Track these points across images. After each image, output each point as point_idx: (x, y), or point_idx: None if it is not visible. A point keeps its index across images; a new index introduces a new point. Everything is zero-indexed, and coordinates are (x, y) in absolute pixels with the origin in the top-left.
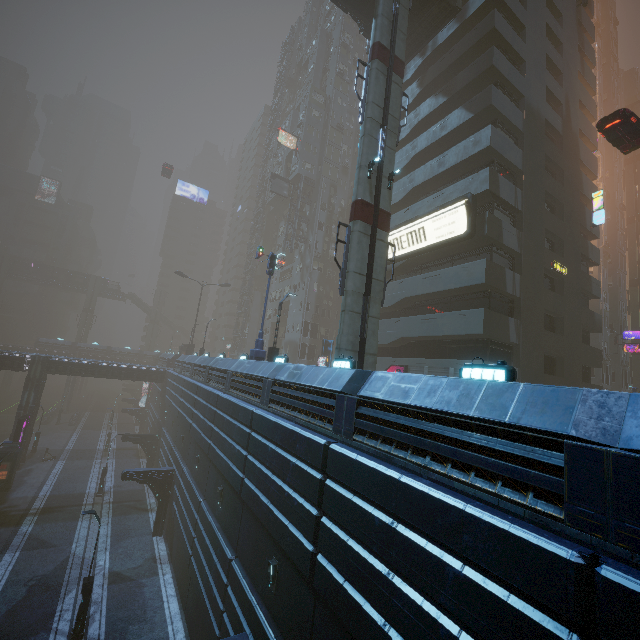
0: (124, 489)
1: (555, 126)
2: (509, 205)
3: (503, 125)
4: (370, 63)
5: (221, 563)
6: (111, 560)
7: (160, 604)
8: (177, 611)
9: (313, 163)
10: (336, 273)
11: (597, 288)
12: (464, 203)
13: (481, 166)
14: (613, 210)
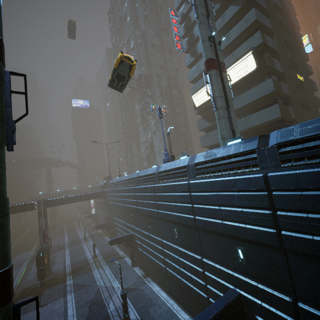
0: (105, 252)
1: (278, 5)
2: (272, 49)
3: (257, 8)
4: None
5: (194, 263)
6: (120, 283)
7: (156, 295)
8: (166, 296)
9: (145, 67)
10: (172, 120)
11: (315, 85)
12: (251, 53)
13: (251, 33)
14: None
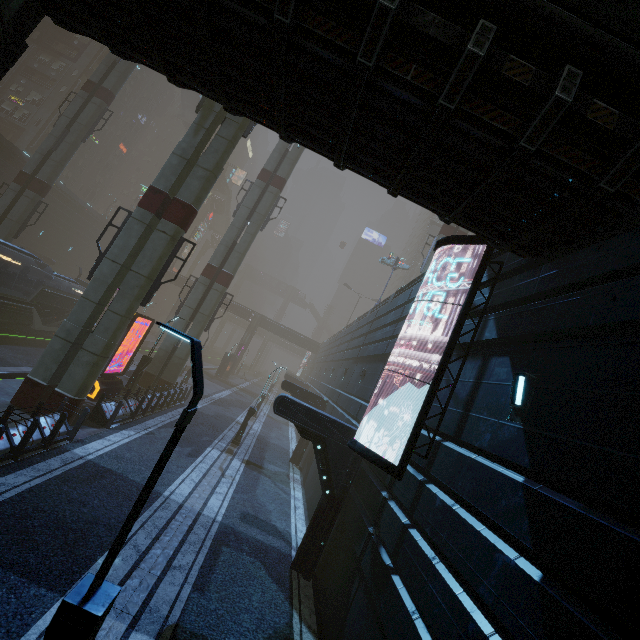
0: None
1: None
2: None
3: None
4: None
5: (324, 392)
6: (269, 413)
7: (287, 431)
8: (295, 436)
9: None
10: None
11: None
12: None
13: None
14: None
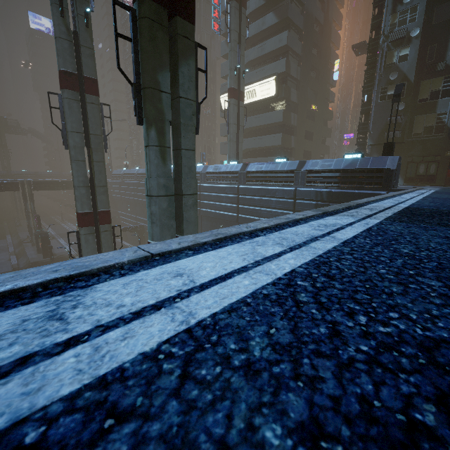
0: None
1: (320, 20)
2: (294, 77)
3: (293, 27)
4: (231, 2)
5: None
6: None
7: None
8: None
9: None
10: None
11: (331, 115)
12: (274, 79)
13: (282, 53)
14: (350, 60)
